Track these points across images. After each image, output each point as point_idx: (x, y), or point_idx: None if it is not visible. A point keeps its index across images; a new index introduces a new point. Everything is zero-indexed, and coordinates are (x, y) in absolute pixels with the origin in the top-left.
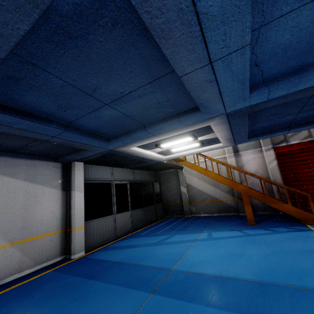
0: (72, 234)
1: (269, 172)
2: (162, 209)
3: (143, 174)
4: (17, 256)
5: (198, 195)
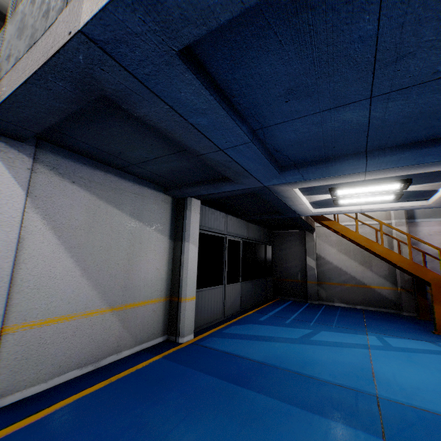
0: (182, 307)
1: None
2: (272, 285)
3: (257, 231)
4: (116, 329)
5: (333, 274)
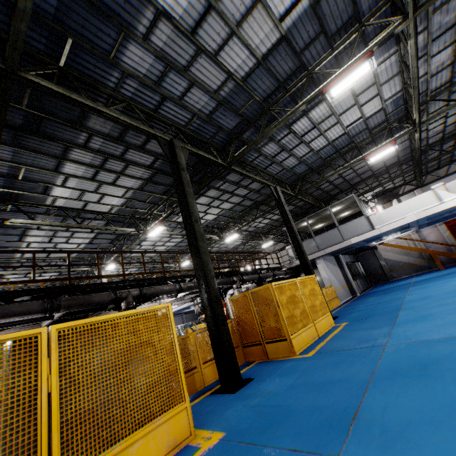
0: (353, 286)
1: (445, 238)
2: (368, 280)
3: (352, 257)
4: (345, 292)
5: (395, 264)
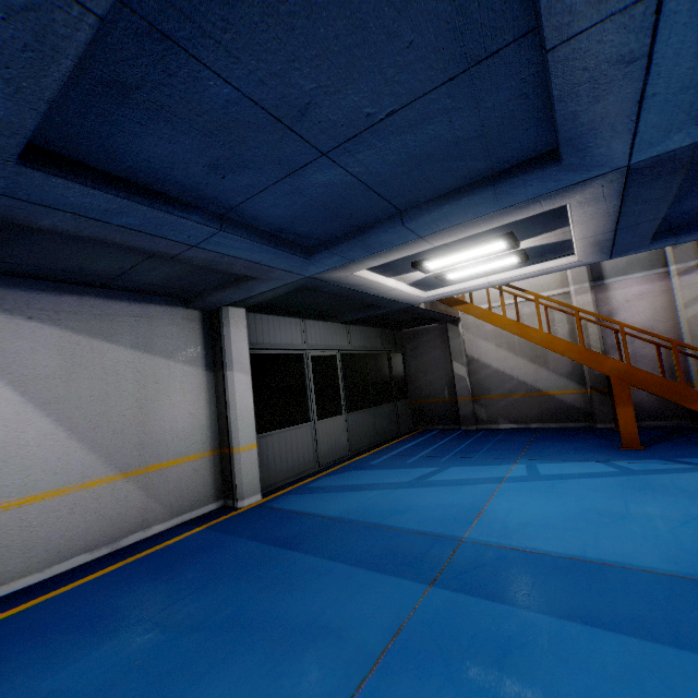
0: (236, 460)
1: (682, 328)
2: (410, 412)
3: (369, 335)
4: (136, 499)
5: (494, 382)
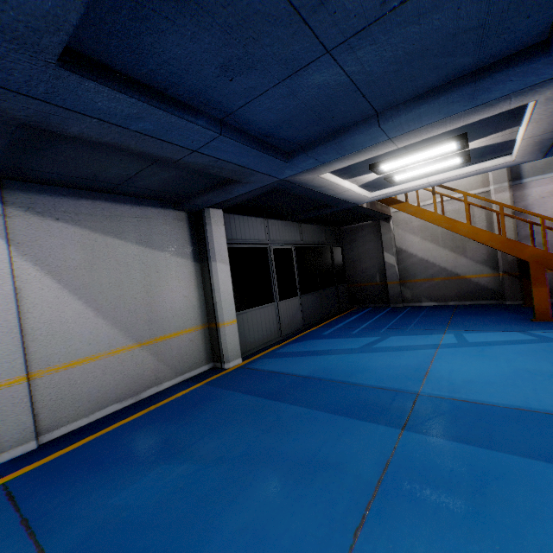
0: (221, 332)
1: None
2: (347, 293)
3: (316, 232)
4: (150, 363)
5: (419, 269)
